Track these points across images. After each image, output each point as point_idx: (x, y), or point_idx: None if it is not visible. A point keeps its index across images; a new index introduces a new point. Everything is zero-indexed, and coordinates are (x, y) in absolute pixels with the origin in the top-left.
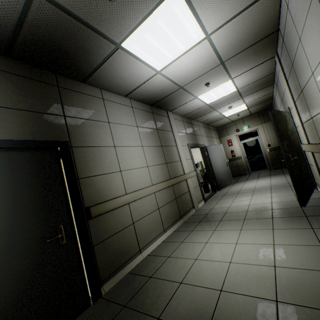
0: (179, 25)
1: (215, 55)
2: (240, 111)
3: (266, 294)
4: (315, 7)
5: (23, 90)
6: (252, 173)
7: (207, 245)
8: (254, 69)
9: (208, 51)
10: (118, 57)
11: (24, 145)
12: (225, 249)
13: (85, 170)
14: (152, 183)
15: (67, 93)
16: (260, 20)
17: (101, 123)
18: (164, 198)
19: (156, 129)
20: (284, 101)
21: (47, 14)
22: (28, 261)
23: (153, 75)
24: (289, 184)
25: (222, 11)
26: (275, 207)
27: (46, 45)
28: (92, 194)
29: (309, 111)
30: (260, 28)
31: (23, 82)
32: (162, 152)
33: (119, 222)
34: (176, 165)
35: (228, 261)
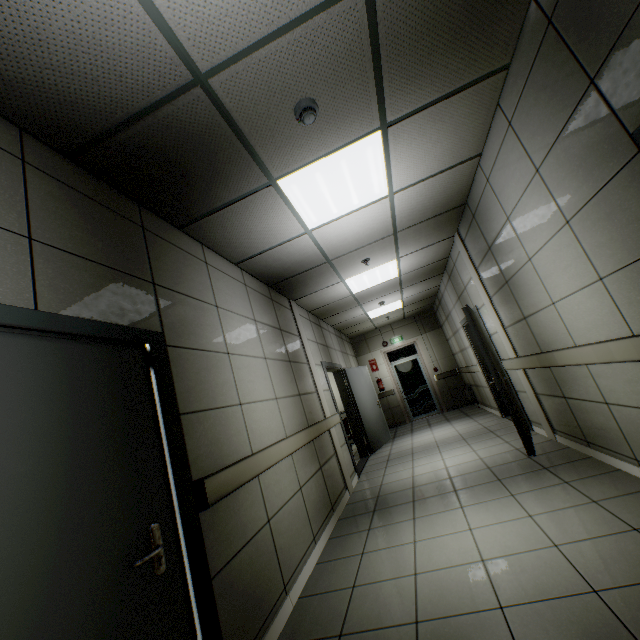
0: (364, 173)
1: (391, 220)
2: (392, 311)
3: (574, 586)
4: (537, 187)
5: (90, 222)
6: (414, 419)
7: (420, 545)
8: (428, 249)
9: (385, 213)
10: (263, 198)
11: (92, 331)
12: (458, 543)
13: (189, 397)
14: (286, 433)
15: (156, 243)
16: (451, 188)
17: (206, 306)
18: (306, 466)
19: (280, 329)
20: (466, 298)
21: (196, 114)
22: (96, 627)
23: (298, 235)
24: (488, 429)
25: (418, 168)
26: (492, 463)
27: (159, 155)
28: (202, 451)
29: (521, 308)
30: (449, 197)
31: (91, 208)
32: (292, 373)
33: (248, 517)
34: (312, 399)
35: (478, 560)
